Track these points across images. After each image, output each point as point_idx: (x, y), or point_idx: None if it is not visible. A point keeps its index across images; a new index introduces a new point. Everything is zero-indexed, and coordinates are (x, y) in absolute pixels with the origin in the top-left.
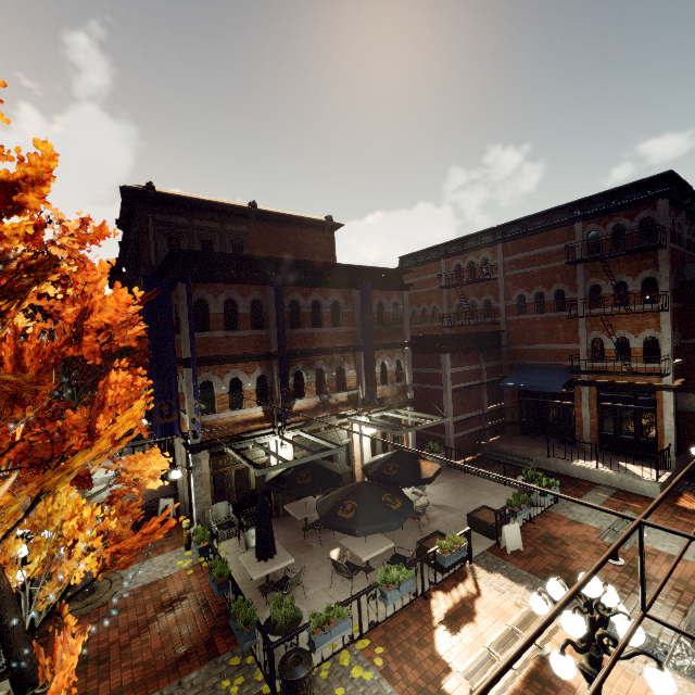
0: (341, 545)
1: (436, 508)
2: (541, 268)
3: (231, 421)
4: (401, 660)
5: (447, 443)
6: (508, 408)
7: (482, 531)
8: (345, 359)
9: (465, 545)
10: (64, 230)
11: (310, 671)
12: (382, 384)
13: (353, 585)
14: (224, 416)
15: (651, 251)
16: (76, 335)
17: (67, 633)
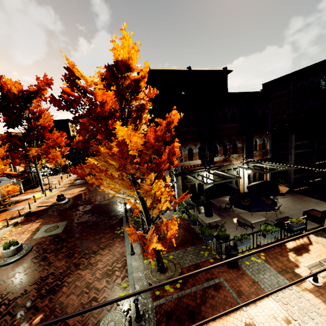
0: (237, 217)
1: (283, 208)
2: None
3: (189, 165)
4: (272, 259)
5: (289, 180)
6: None
7: (312, 220)
8: (237, 139)
9: (304, 223)
10: (144, 93)
11: (237, 252)
12: (254, 151)
13: (246, 231)
14: (186, 163)
15: None
16: (168, 130)
17: (173, 220)
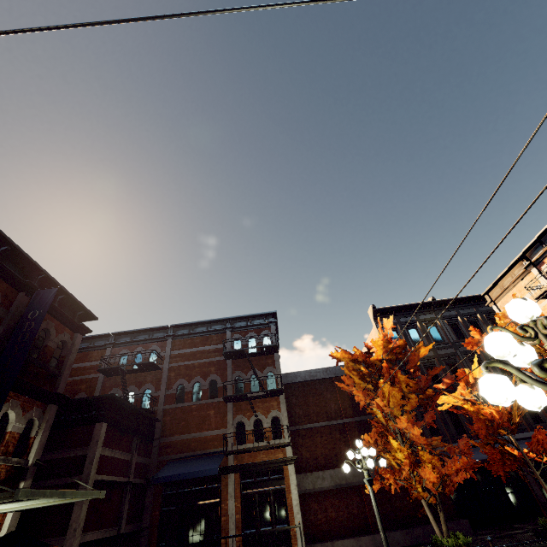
0: None
1: None
2: (201, 361)
3: None
4: None
5: None
6: (147, 528)
7: None
8: None
9: None
10: None
11: None
12: None
13: None
14: None
15: (270, 354)
16: None
17: None
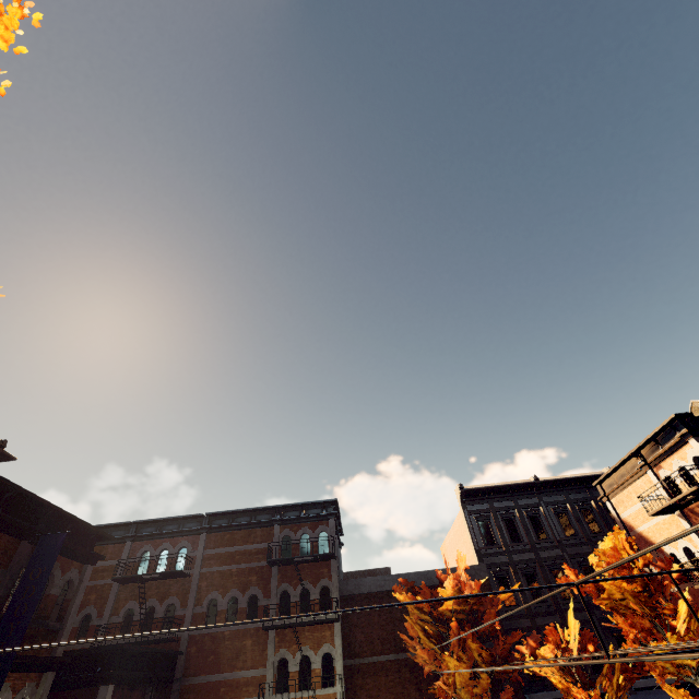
0: None
1: None
2: (240, 567)
3: None
4: None
5: None
6: None
7: None
8: None
9: None
10: None
11: None
12: None
13: None
14: None
15: (326, 560)
16: None
17: None
